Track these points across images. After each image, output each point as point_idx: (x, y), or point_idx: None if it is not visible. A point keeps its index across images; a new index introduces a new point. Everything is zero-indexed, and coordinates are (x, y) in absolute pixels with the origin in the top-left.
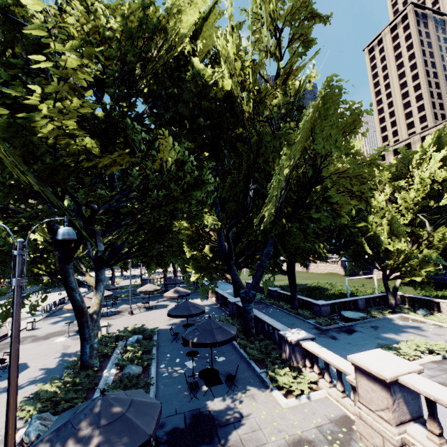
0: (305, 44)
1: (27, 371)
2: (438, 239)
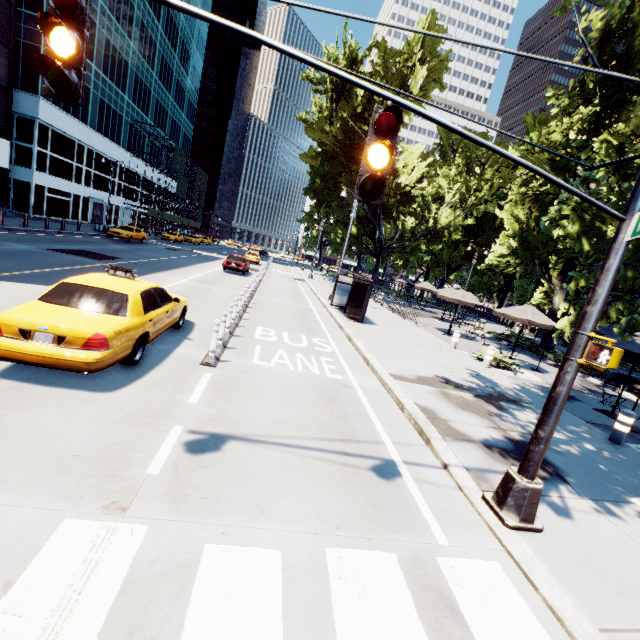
0: None
1: (479, 339)
2: None
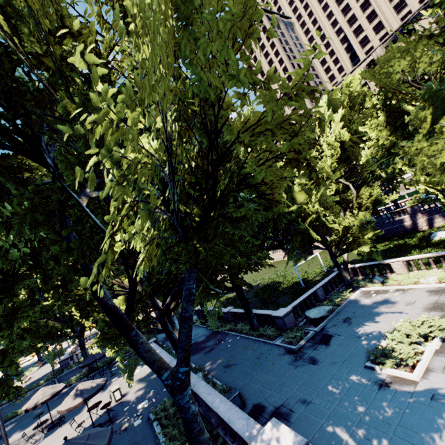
0: None
1: None
2: (366, 200)
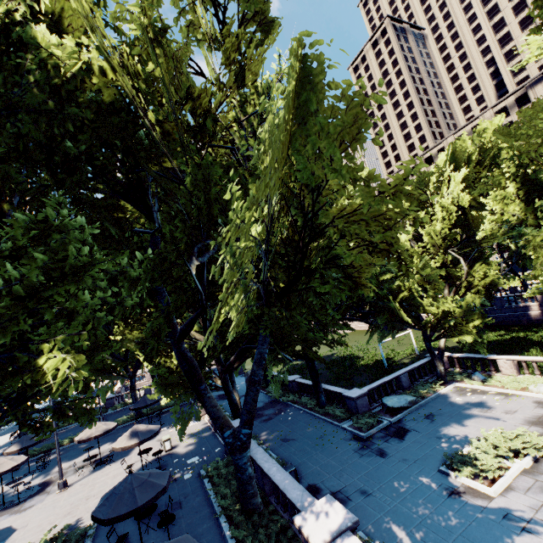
0: (264, 27)
1: None
2: (478, 279)
